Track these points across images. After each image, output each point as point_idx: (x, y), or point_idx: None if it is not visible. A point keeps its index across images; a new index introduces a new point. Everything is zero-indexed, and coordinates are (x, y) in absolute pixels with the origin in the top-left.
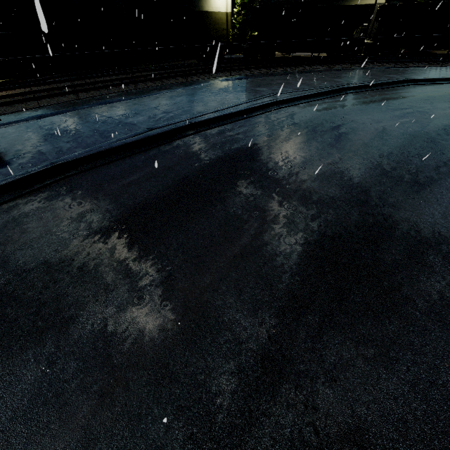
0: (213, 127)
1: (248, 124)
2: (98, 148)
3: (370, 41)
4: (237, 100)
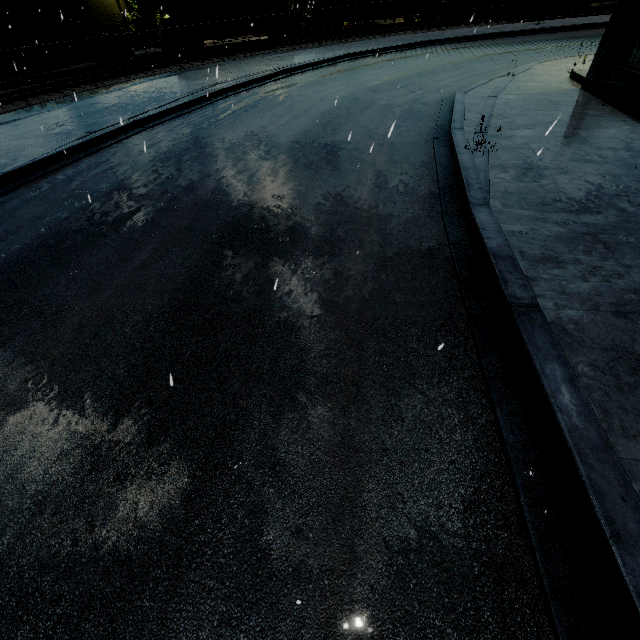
0: (161, 122)
1: (198, 114)
2: (43, 154)
3: (310, 15)
4: (176, 96)
